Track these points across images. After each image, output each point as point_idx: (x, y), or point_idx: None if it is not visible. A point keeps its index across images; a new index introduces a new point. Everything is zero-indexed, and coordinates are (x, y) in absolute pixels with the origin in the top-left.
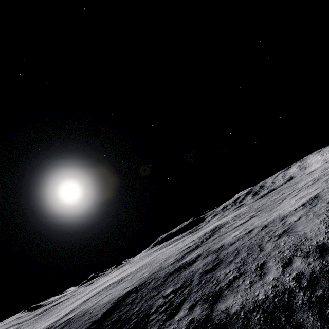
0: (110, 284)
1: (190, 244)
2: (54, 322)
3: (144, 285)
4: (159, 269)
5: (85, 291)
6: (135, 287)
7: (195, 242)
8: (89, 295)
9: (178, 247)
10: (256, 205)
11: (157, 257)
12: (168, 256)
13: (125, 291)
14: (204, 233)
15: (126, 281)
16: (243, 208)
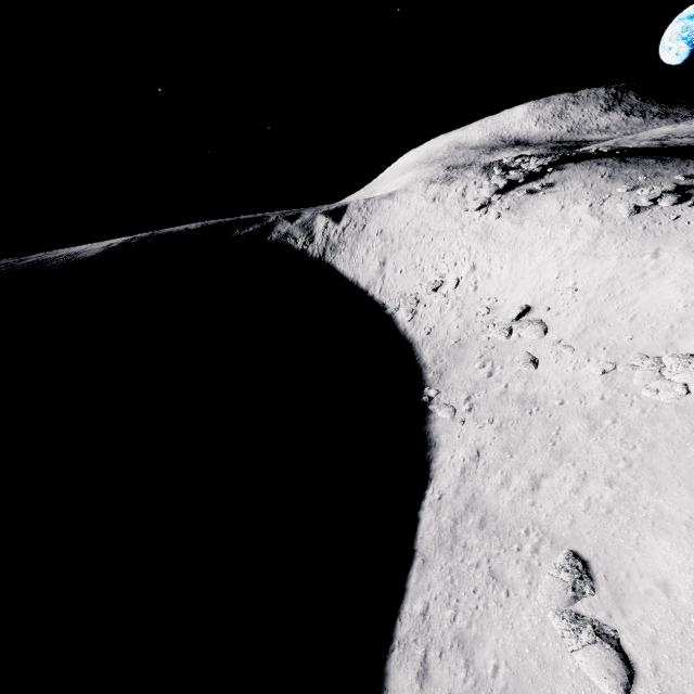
0: None
1: None
2: None
3: None
4: None
5: None
6: None
7: None
8: None
9: None
10: None
11: None
12: None
13: None
14: None
15: None
16: None
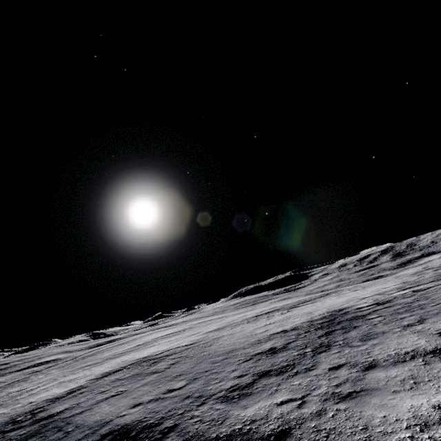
0: (146, 356)
1: (278, 342)
2: (50, 400)
3: (152, 436)
4: (201, 387)
5: (131, 342)
6: (140, 425)
7: (286, 343)
8: (117, 364)
9: (256, 333)
10: (436, 293)
11: (221, 335)
12: (232, 352)
13: (126, 420)
14: (308, 321)
15: (155, 374)
16: (390, 283)
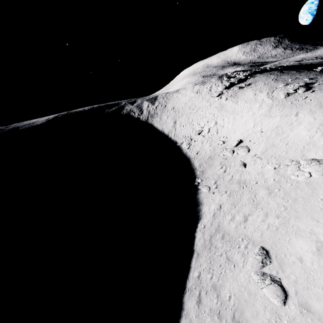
0: None
1: None
2: None
3: None
4: None
5: None
6: None
7: None
8: None
9: None
10: None
11: None
12: None
13: None
14: None
15: None
16: None
